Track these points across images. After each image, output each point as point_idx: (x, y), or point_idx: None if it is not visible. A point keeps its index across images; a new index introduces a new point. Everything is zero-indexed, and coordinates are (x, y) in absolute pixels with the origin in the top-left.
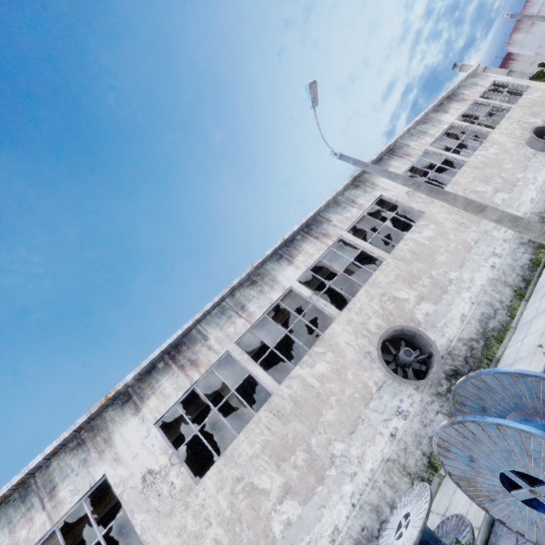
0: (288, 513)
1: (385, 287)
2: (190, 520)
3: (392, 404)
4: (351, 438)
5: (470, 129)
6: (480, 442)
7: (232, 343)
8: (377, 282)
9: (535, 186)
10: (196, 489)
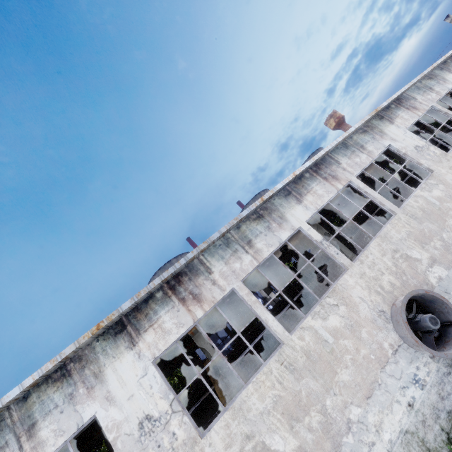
0: None
1: None
2: None
3: None
4: None
5: None
6: None
7: (434, 103)
8: None
9: None
10: (449, 155)
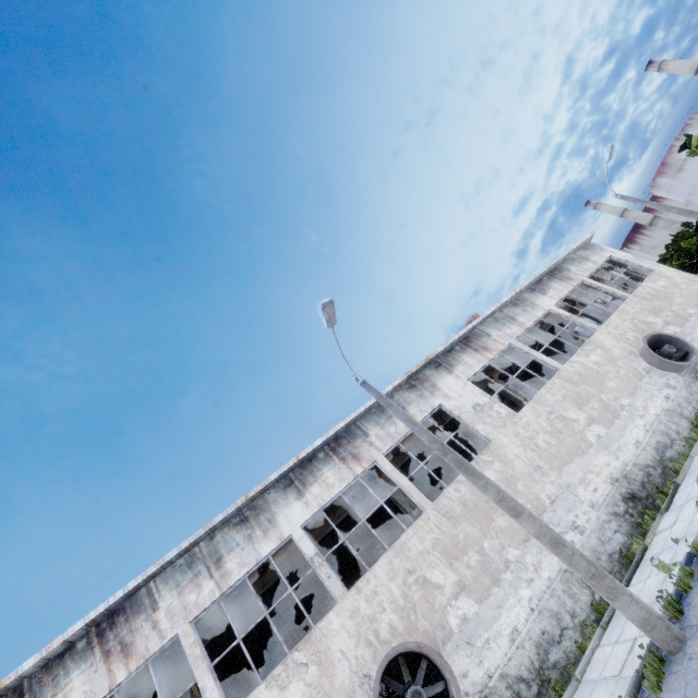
0: None
1: (415, 558)
2: None
3: None
4: None
5: (571, 321)
6: None
7: (187, 622)
8: (407, 548)
9: (643, 422)
10: None
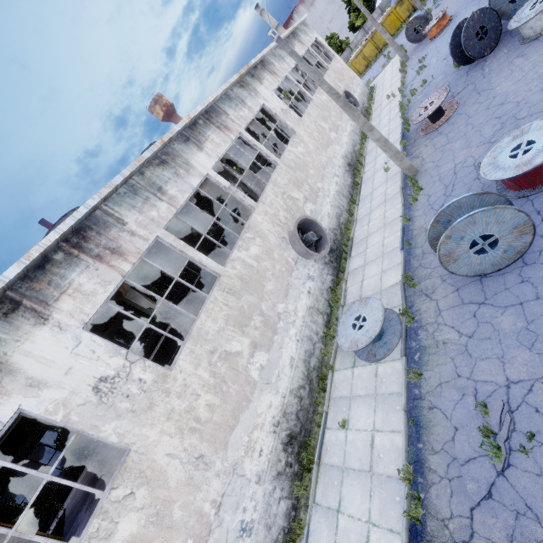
0: (260, 361)
1: (283, 187)
2: (176, 402)
3: (305, 273)
4: (287, 299)
5: None
6: (476, 224)
7: (161, 229)
8: (278, 182)
9: (347, 134)
10: (172, 374)
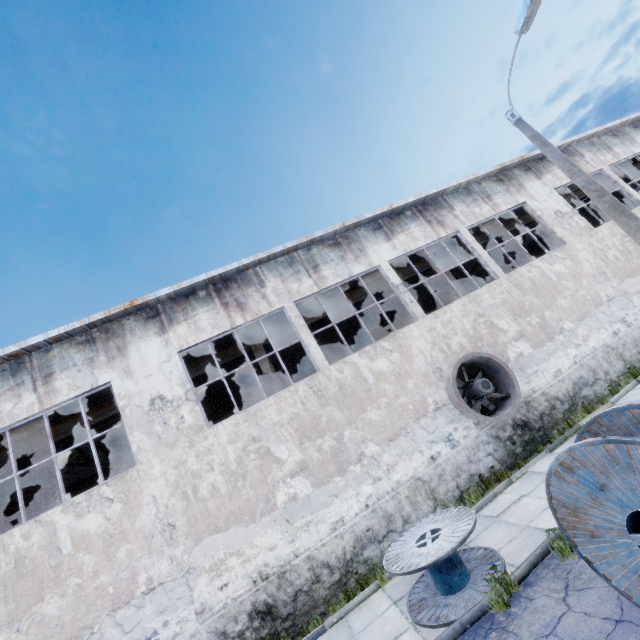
0: (297, 488)
1: (486, 308)
2: (192, 458)
3: (445, 430)
4: (388, 445)
5: None
6: (636, 471)
7: (291, 301)
8: (480, 299)
9: None
10: (206, 432)
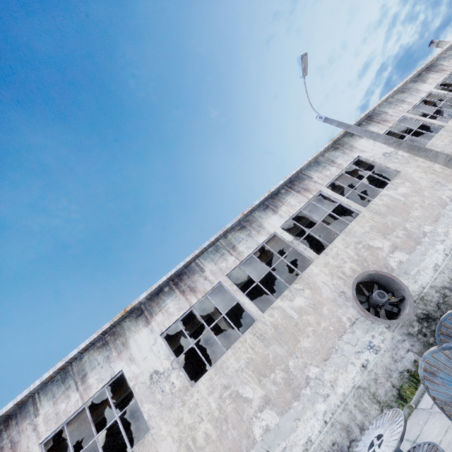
0: (267, 420)
1: (360, 236)
2: (186, 414)
3: (364, 339)
4: (325, 365)
5: (448, 97)
6: None
7: (224, 276)
8: (353, 231)
9: None
10: (191, 390)
